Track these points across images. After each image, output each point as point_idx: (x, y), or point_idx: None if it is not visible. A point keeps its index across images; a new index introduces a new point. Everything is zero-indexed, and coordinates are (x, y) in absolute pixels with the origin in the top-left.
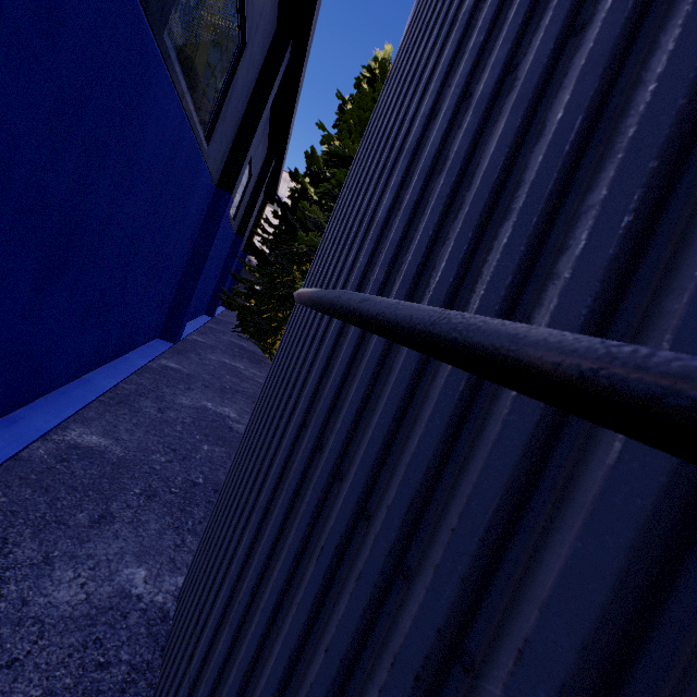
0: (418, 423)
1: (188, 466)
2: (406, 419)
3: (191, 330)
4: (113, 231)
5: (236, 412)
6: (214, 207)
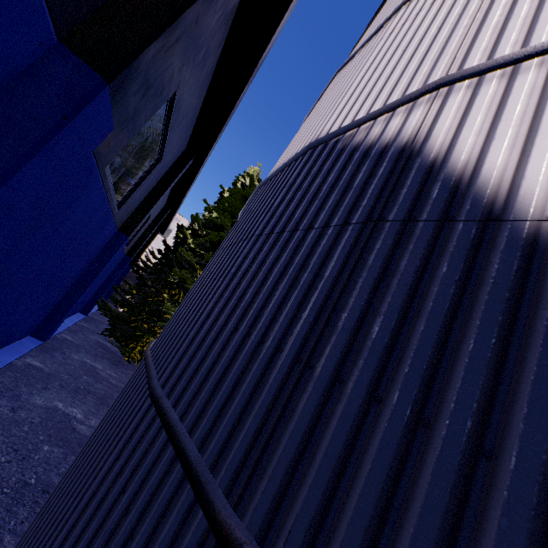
0: (157, 469)
1: (25, 466)
2: (154, 467)
3: (63, 328)
4: (26, 268)
5: (84, 412)
6: (112, 243)
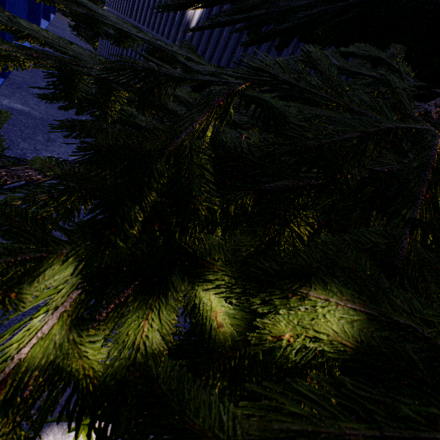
0: None
1: None
2: None
3: None
4: None
5: None
6: None
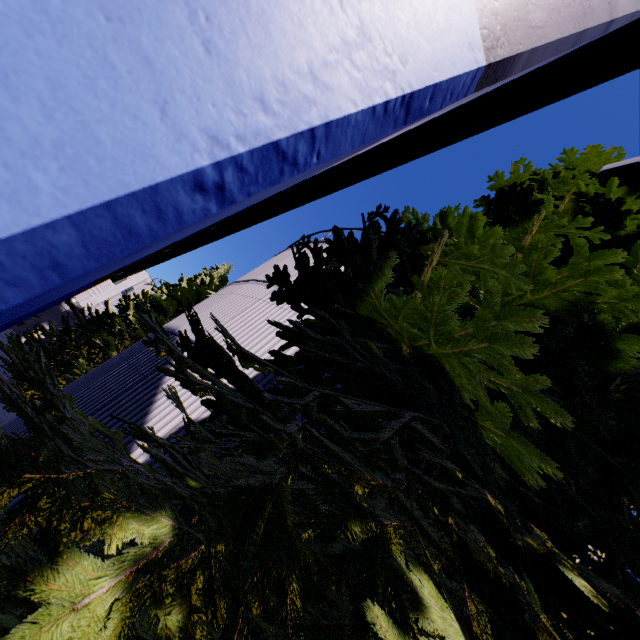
0: None
1: None
2: None
3: None
4: None
5: None
6: None
